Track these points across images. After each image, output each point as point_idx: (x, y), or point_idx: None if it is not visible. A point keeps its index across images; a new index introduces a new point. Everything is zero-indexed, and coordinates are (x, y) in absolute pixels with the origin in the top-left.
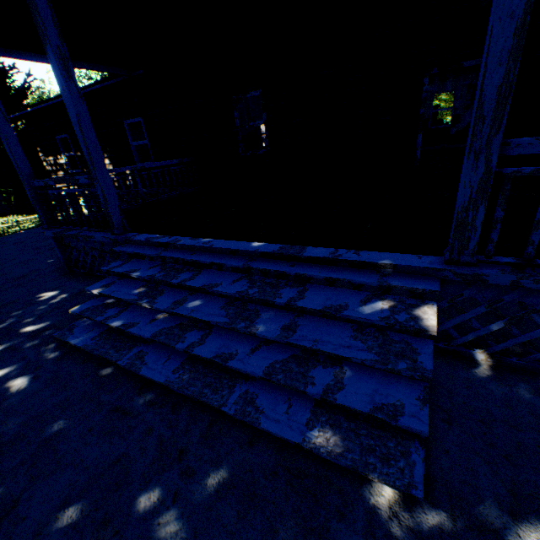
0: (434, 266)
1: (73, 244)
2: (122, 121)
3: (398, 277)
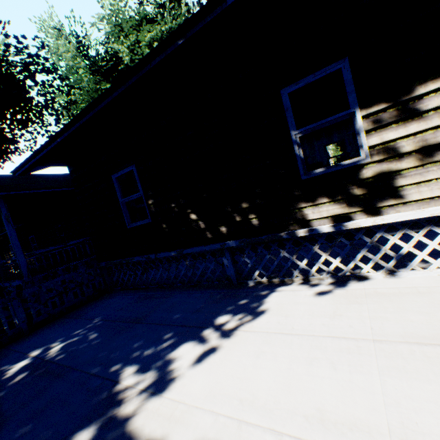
0: None
1: None
2: (29, 237)
3: None
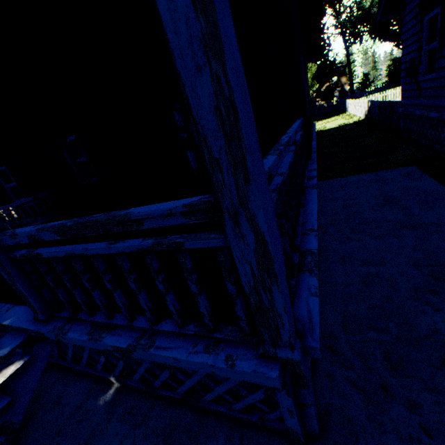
0: (26, 324)
1: None
2: None
3: (6, 337)
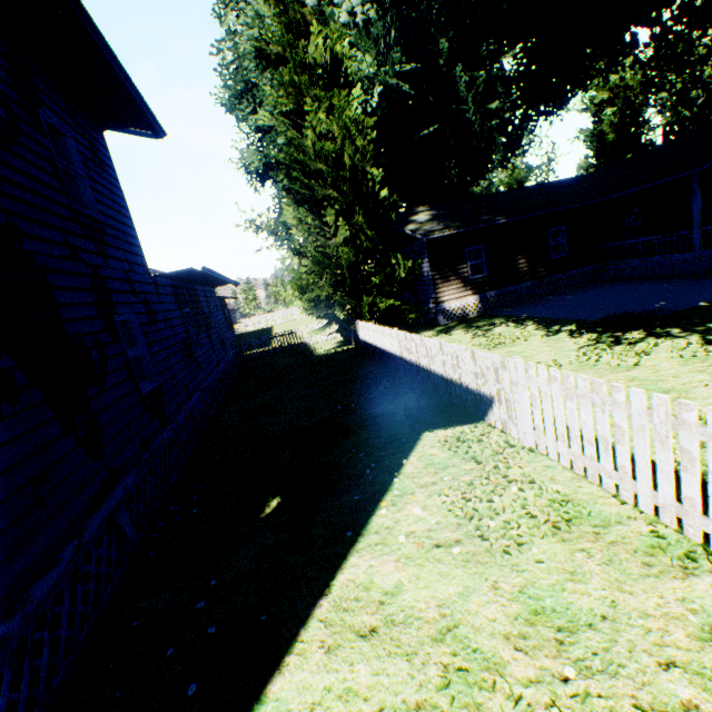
0: None
1: (709, 257)
2: (547, 230)
3: None
